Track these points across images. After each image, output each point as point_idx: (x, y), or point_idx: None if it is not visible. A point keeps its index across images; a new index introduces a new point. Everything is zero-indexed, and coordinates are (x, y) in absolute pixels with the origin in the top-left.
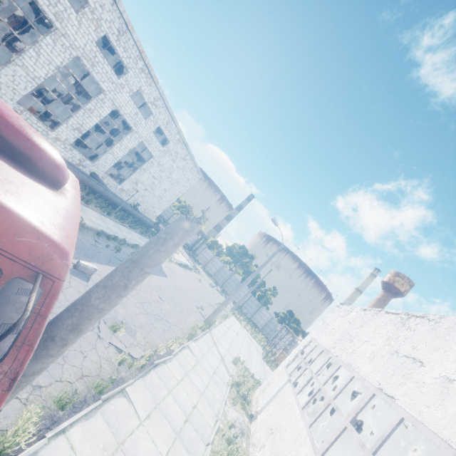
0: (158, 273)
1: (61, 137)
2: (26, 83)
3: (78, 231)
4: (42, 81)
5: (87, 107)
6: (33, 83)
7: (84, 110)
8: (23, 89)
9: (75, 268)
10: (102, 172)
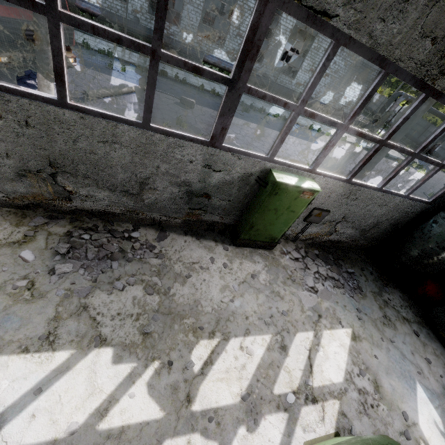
0: (300, 137)
1: (230, 50)
2: (196, 15)
3: (209, 96)
4: (202, 6)
5: (237, 7)
6: (199, 12)
7: (236, 11)
8: (196, 21)
9: (180, 102)
10: (272, 71)
